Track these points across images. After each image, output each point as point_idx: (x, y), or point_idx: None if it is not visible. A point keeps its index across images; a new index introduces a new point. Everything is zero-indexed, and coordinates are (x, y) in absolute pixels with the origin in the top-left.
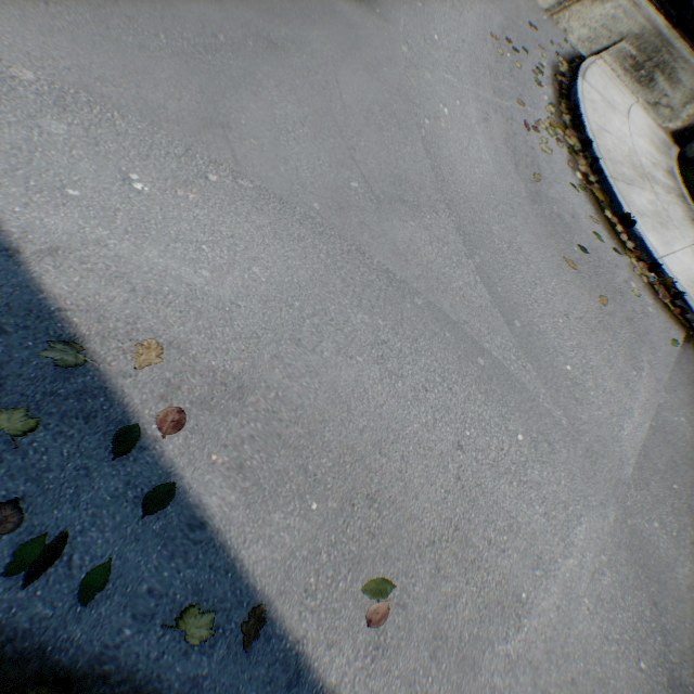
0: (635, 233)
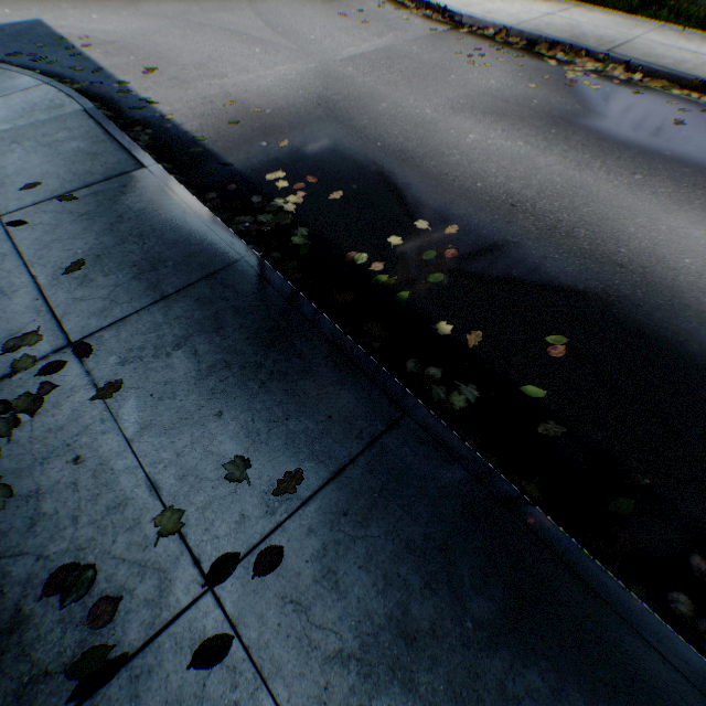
0: None
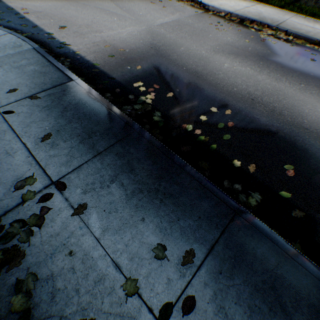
0: None
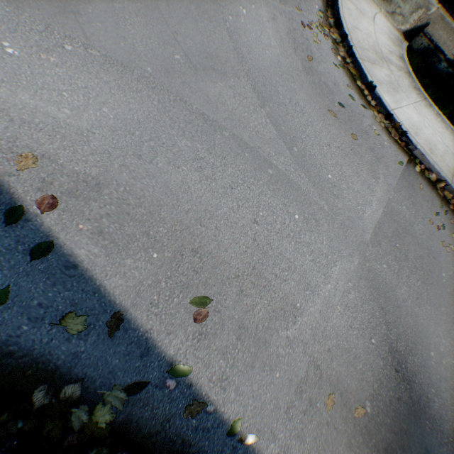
0: (376, 95)
